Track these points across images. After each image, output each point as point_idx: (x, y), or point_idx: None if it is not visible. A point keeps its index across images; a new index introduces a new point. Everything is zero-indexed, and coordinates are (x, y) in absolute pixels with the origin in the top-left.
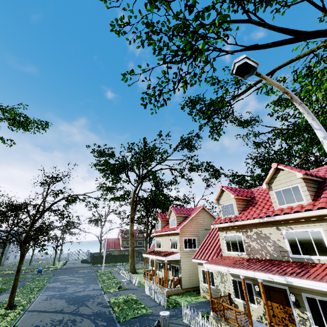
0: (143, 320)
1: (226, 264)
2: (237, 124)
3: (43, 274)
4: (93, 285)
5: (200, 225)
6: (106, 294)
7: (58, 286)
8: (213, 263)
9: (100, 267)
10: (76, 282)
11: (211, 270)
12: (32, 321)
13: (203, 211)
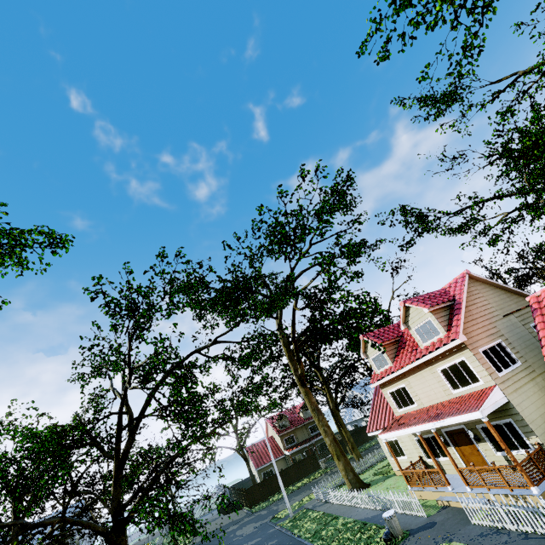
0: None
1: None
2: (434, 104)
3: None
4: None
5: (488, 312)
6: None
7: None
8: None
9: (273, 507)
10: None
11: None
12: None
13: (472, 282)
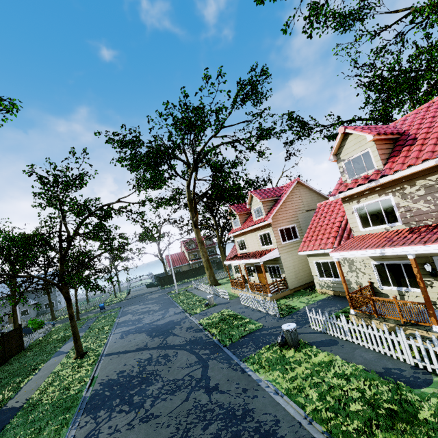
0: (256, 337)
1: (373, 246)
2: (337, 23)
3: (107, 309)
4: (172, 309)
5: (298, 207)
6: (192, 315)
7: (130, 320)
8: (348, 249)
9: (172, 288)
10: (150, 310)
11: (331, 260)
12: (114, 367)
13: (299, 186)
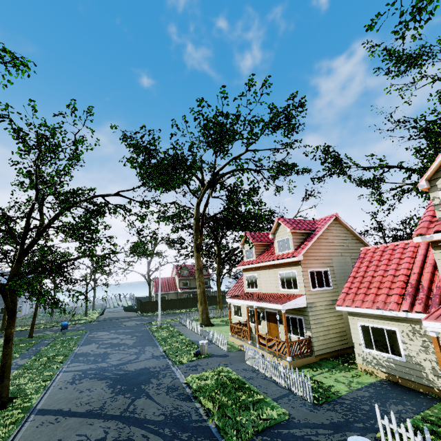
0: (284, 440)
1: None
2: (395, 61)
3: (70, 330)
4: (149, 349)
5: (333, 248)
6: (176, 366)
7: (93, 352)
8: None
9: (154, 317)
10: (121, 343)
11: (389, 327)
12: None
13: (336, 223)
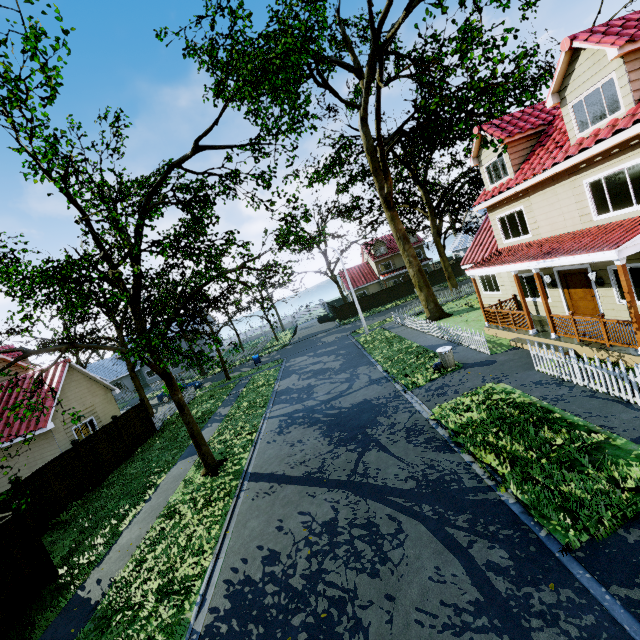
0: None
1: None
2: None
3: (265, 362)
4: (364, 371)
5: None
6: (409, 392)
7: (295, 387)
8: None
9: (358, 323)
10: (325, 368)
11: None
12: (259, 528)
13: None
